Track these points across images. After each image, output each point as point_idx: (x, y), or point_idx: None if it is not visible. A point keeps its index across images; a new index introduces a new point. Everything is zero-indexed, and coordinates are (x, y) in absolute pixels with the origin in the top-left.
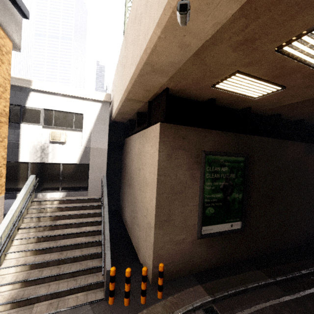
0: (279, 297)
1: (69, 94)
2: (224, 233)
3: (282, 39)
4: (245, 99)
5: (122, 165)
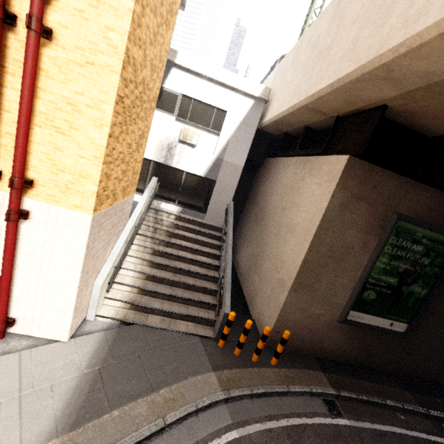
0: (428, 434)
1: (218, 79)
2: (377, 329)
3: None
4: None
5: (250, 193)
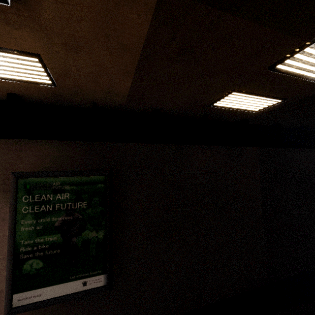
0: None
1: None
2: (65, 298)
3: None
4: (55, 90)
5: None
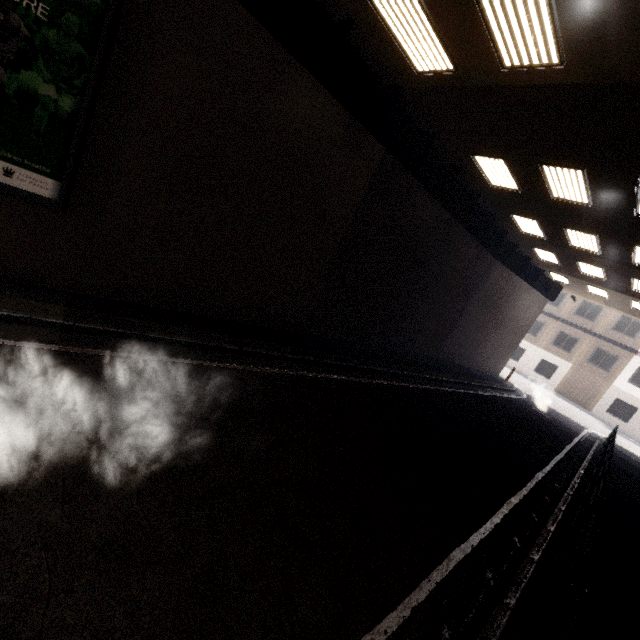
0: (23, 341)
1: None
2: None
3: None
4: None
5: None
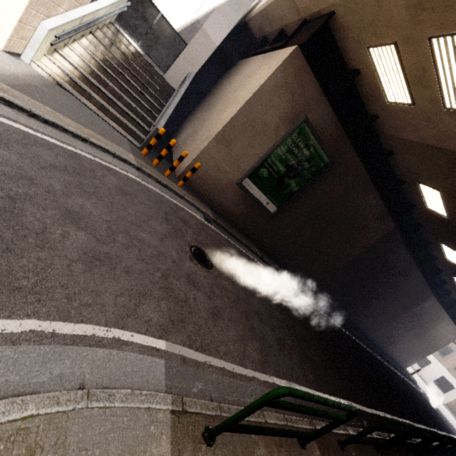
0: (256, 260)
1: None
2: (258, 202)
3: (438, 29)
4: (380, 98)
5: (212, 90)
